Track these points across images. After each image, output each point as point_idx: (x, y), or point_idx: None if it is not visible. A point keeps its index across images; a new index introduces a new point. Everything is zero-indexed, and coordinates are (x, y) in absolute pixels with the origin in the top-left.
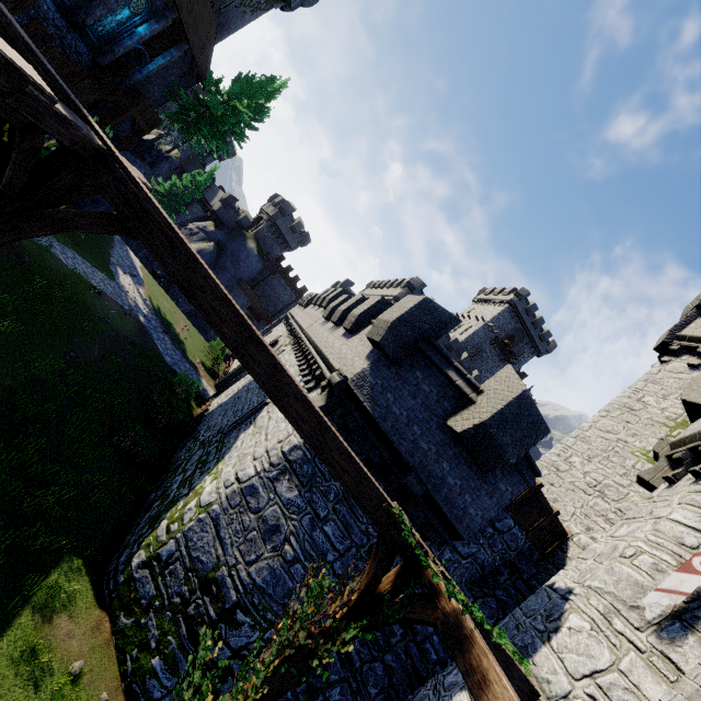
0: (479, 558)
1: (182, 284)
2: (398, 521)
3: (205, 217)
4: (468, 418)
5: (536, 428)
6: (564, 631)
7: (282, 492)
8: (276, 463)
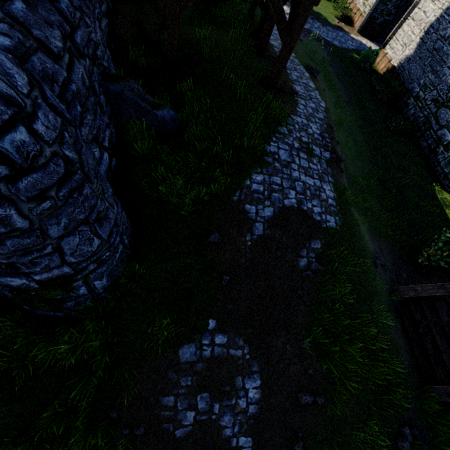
0: None
1: None
2: None
3: None
4: None
5: None
6: None
7: None
8: None
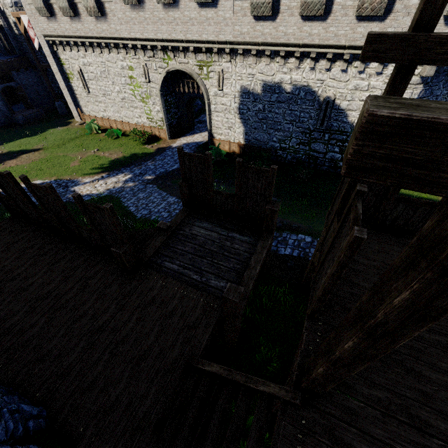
0: None
1: None
2: None
3: None
4: None
5: None
6: None
7: None
8: None
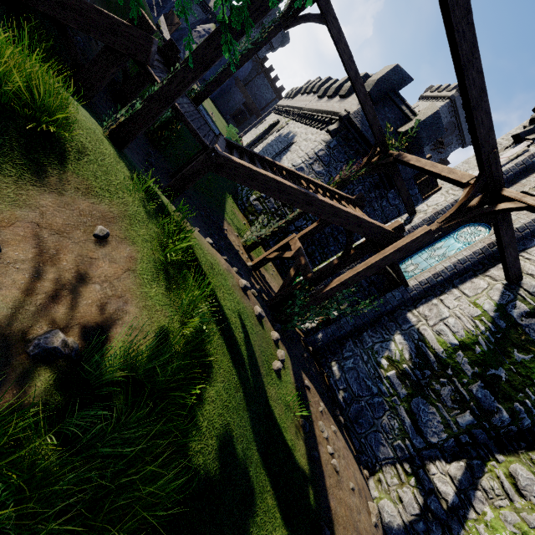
0: (398, 207)
1: (336, 40)
2: (383, 135)
3: (207, 19)
4: (408, 126)
5: (439, 131)
6: (430, 199)
7: (315, 169)
8: (312, 157)
